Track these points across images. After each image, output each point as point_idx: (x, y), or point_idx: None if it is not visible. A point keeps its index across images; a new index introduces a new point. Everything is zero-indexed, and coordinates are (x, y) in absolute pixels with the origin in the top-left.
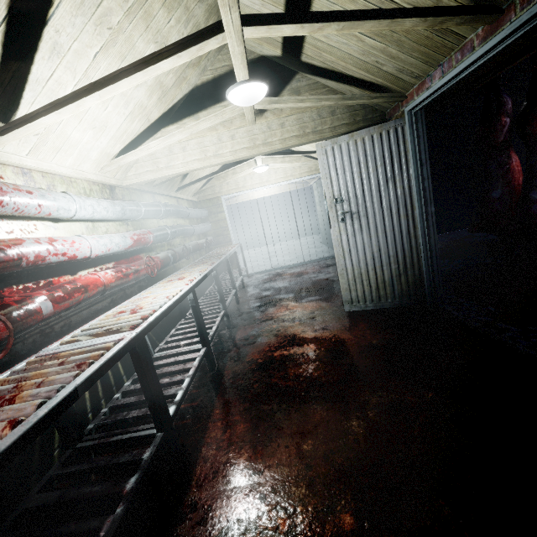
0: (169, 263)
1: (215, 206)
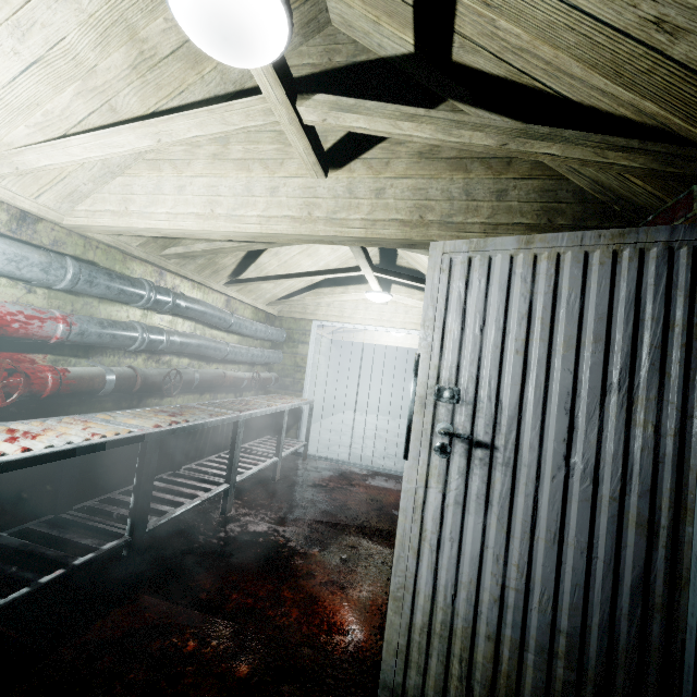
0: (101, 391)
1: (299, 331)
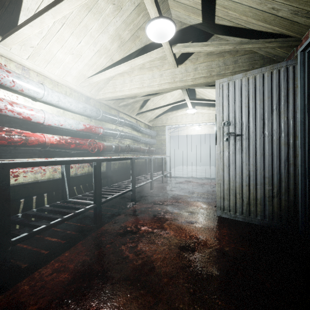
0: (111, 150)
1: (161, 131)
